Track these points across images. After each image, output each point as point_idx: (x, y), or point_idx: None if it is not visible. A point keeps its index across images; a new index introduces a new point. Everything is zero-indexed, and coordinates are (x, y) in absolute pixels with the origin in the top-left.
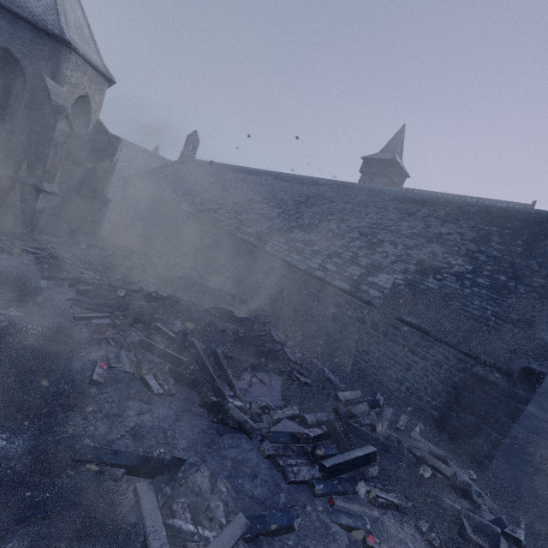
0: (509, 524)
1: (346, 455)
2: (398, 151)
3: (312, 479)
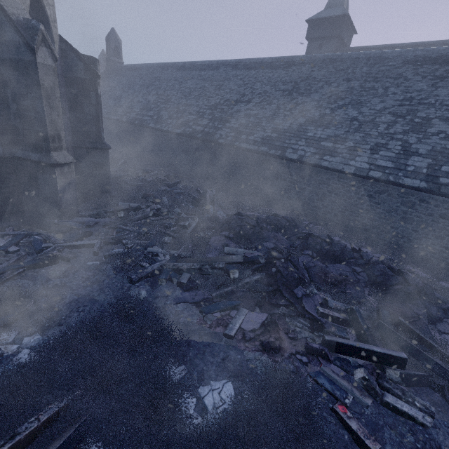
0: None
1: None
2: (345, 3)
3: None
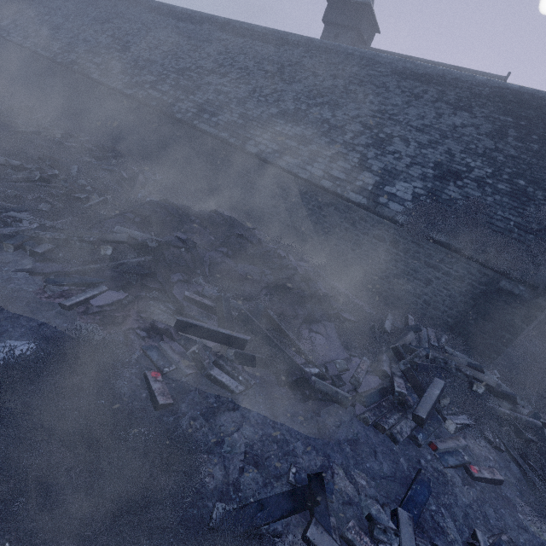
0: (540, 414)
1: (428, 398)
2: None
3: (412, 432)
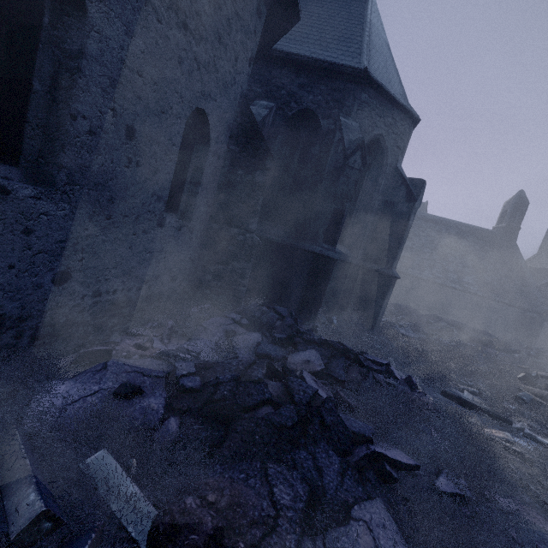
0: None
1: None
2: None
3: None
